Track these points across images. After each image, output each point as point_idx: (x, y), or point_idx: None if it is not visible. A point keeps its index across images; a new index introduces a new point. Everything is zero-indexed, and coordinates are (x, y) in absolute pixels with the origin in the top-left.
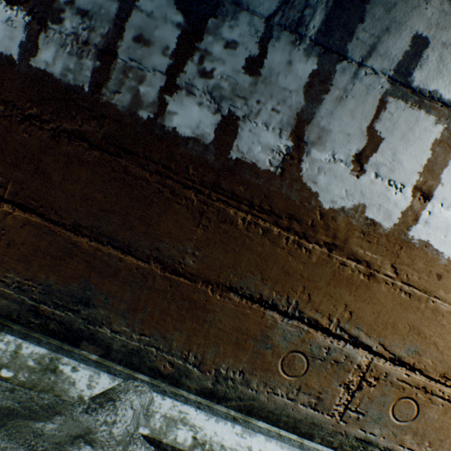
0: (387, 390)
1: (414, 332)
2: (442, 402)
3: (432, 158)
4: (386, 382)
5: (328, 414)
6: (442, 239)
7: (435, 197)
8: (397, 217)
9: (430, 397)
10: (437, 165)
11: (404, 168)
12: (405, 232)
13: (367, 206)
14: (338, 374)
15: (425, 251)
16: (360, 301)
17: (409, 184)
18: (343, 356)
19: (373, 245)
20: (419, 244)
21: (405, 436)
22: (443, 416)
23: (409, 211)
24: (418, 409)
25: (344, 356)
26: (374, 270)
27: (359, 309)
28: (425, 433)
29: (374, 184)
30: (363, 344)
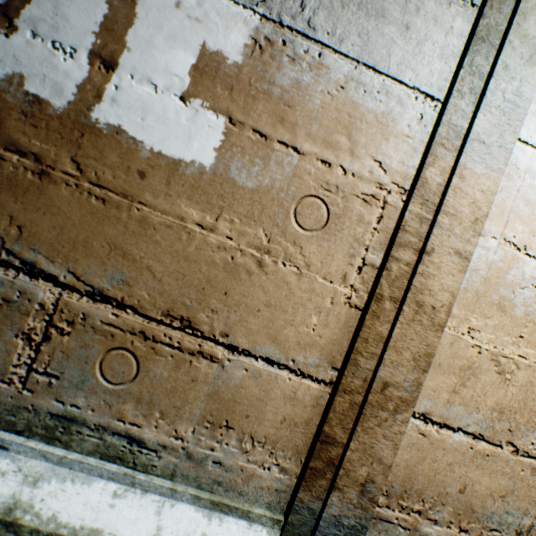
0: (91, 339)
1: (118, 254)
2: (172, 353)
3: (111, 15)
4: (87, 327)
5: (5, 381)
6: (140, 123)
7: (122, 67)
8: (73, 93)
9: (155, 346)
10: (119, 24)
11: (74, 26)
12: (87, 114)
13: (27, 76)
14: (13, 320)
15: (120, 141)
16: (33, 211)
17: (84, 48)
18: (18, 293)
19: (43, 132)
20: (109, 131)
21: (126, 406)
22: (177, 372)
23: (88, 85)
24: (139, 365)
25: (20, 293)
26: (49, 167)
27: (33, 223)
28: (154, 400)
29: (34, 47)
30: (45, 273)
